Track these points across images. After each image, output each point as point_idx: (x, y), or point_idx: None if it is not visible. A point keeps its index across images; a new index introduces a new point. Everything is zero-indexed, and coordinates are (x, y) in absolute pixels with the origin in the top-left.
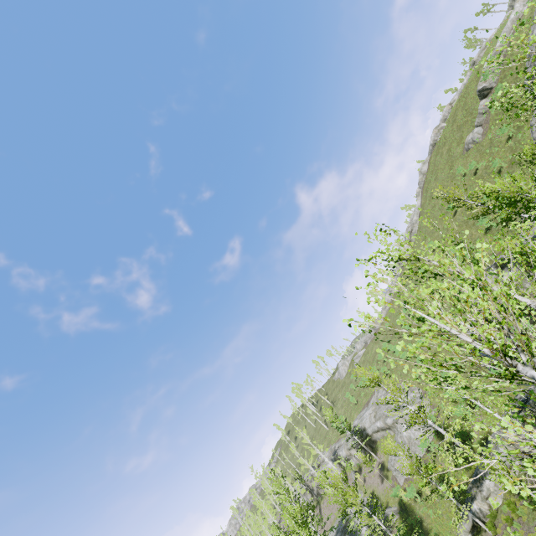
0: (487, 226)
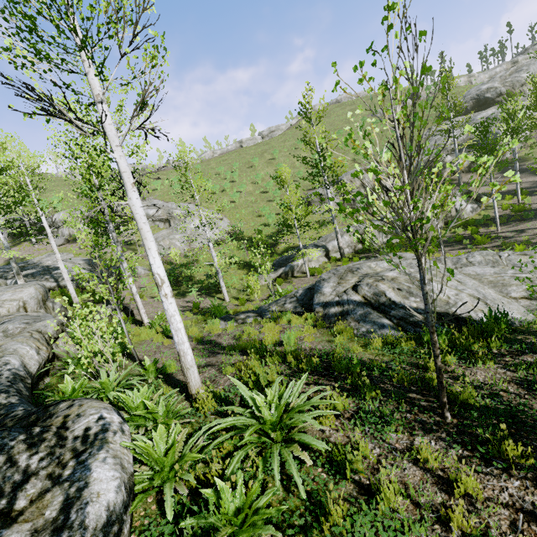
0: (355, 158)
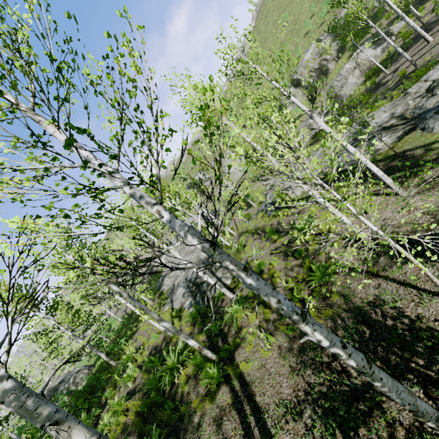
0: (306, 32)
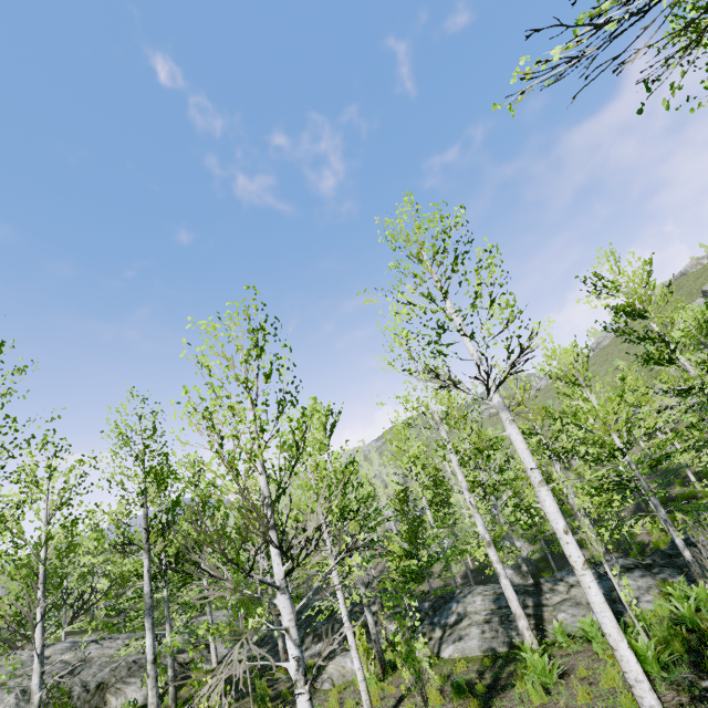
0: None
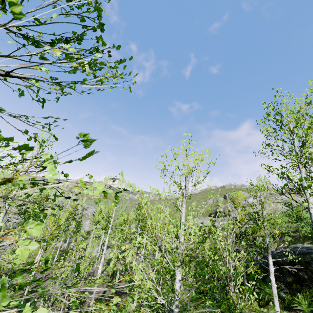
0: None
